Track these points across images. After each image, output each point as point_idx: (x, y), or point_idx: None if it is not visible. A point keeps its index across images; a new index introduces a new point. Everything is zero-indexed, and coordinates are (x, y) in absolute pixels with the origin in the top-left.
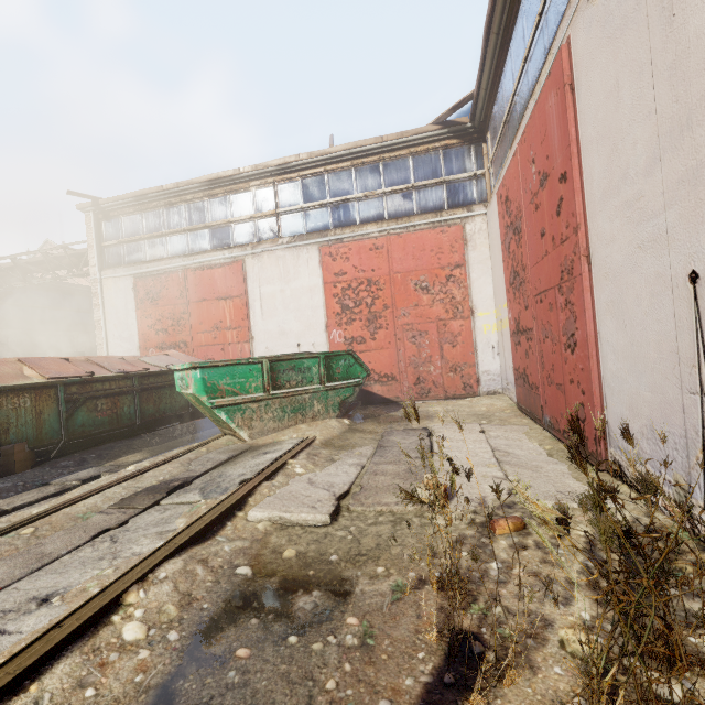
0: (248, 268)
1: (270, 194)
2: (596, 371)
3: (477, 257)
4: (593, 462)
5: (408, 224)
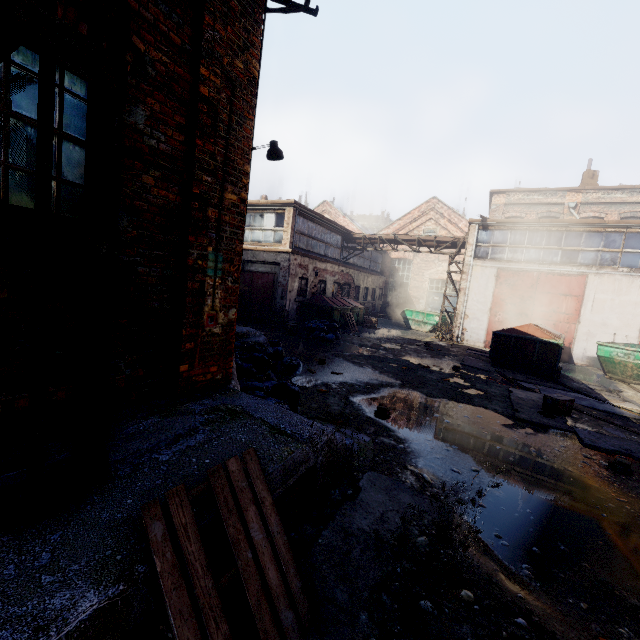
0: (589, 281)
1: (619, 238)
2: None
3: None
4: None
5: None
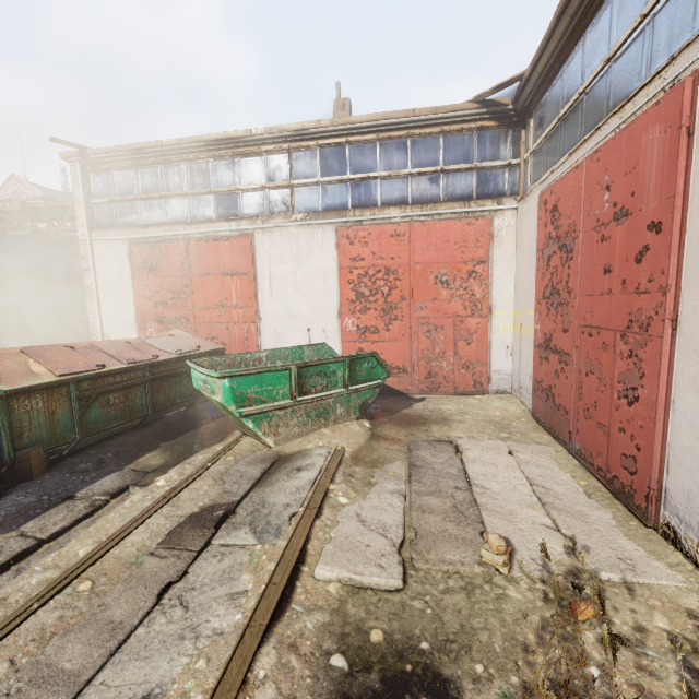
0: (257, 243)
1: (284, 162)
2: (660, 435)
3: (502, 254)
4: (638, 514)
5: (433, 211)
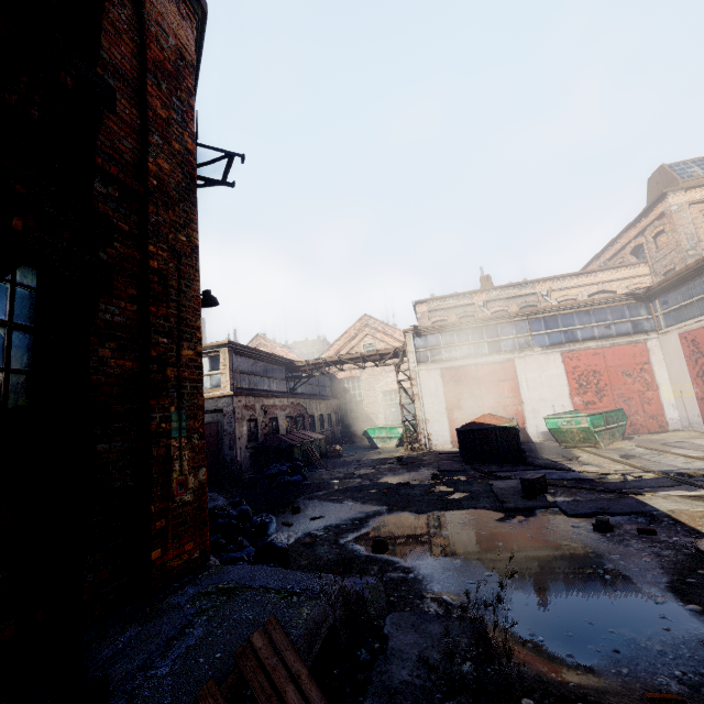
0: (516, 364)
1: (525, 325)
2: None
3: (656, 359)
4: None
5: (613, 342)
